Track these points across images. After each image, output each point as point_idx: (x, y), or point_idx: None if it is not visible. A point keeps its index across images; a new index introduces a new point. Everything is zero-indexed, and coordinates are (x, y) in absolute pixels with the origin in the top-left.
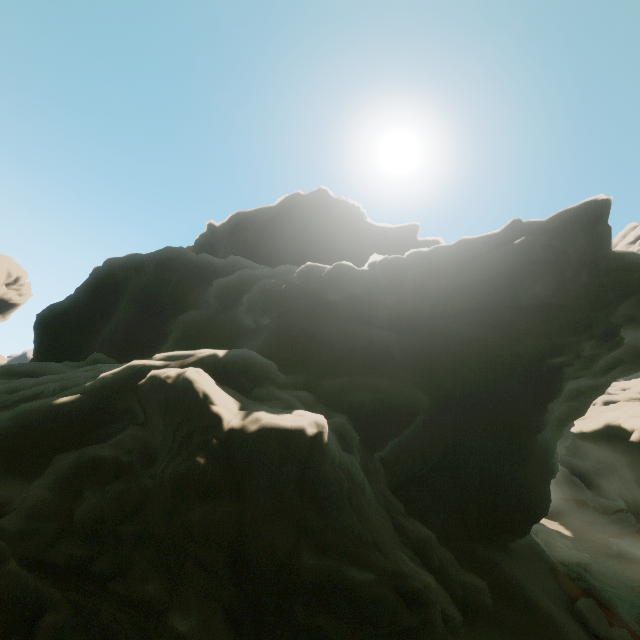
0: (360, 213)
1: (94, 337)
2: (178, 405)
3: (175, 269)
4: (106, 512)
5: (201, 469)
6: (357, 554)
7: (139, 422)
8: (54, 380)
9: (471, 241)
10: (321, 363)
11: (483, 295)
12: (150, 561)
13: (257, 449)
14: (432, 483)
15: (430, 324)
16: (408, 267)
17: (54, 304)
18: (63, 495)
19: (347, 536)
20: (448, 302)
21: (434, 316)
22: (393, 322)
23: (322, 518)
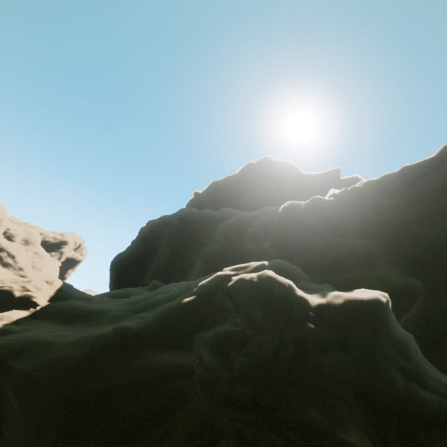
0: (295, 168)
1: (145, 271)
2: (270, 294)
3: (190, 221)
4: (254, 365)
5: (313, 331)
6: (445, 392)
7: (232, 311)
8: (156, 294)
9: (412, 166)
10: (324, 266)
11: (437, 202)
12: (301, 396)
13: (348, 315)
14: (446, 347)
15: (393, 230)
16: (365, 192)
17: (120, 253)
18: (219, 356)
19: (432, 378)
20: (405, 212)
21: (395, 224)
22: (360, 233)
23: (410, 364)
